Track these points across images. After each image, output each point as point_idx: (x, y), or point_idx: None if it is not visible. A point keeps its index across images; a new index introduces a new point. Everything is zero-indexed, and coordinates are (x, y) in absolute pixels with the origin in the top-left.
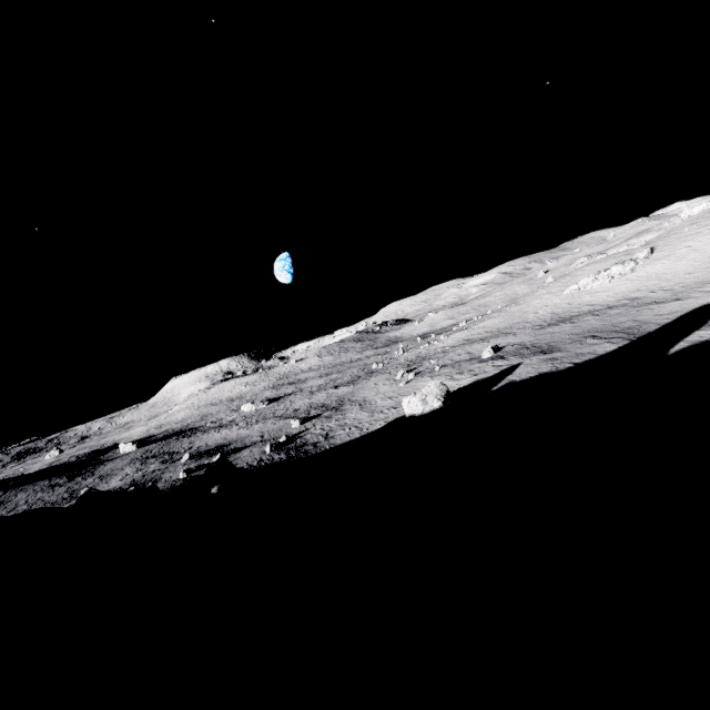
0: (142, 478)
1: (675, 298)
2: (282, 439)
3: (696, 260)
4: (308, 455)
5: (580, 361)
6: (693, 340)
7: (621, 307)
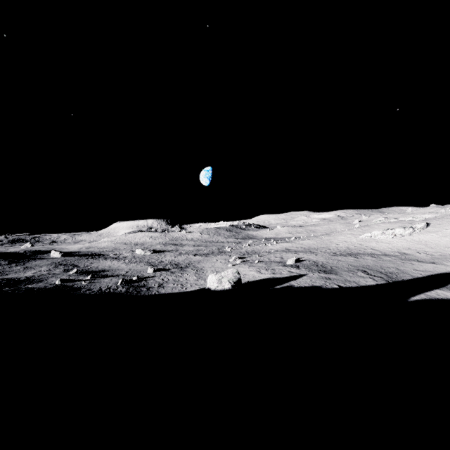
0: (38, 276)
1: (431, 261)
2: (134, 278)
3: None
4: (138, 294)
5: (345, 285)
6: (432, 295)
7: (393, 257)
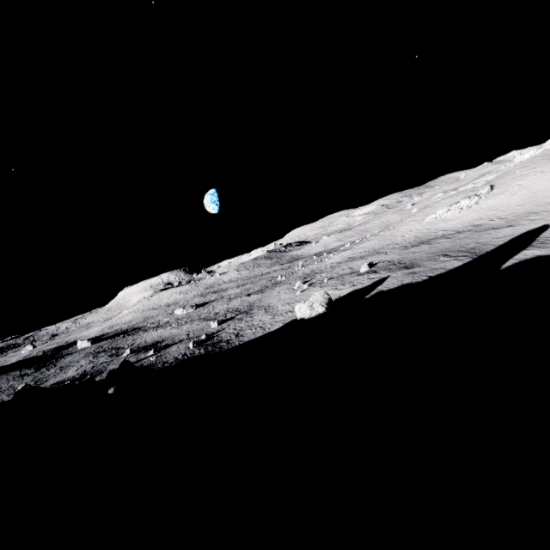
0: (91, 369)
1: (508, 225)
2: (203, 337)
3: (524, 195)
4: (222, 350)
5: (434, 274)
6: (520, 257)
7: (467, 232)
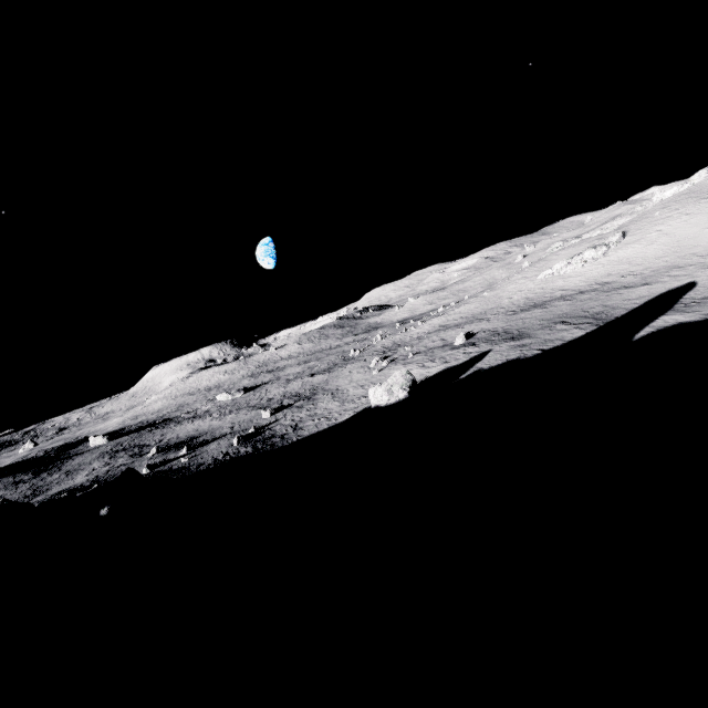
0: (105, 474)
1: (643, 283)
2: (251, 431)
3: (665, 244)
4: (274, 448)
5: (548, 347)
6: (658, 325)
7: (592, 292)
